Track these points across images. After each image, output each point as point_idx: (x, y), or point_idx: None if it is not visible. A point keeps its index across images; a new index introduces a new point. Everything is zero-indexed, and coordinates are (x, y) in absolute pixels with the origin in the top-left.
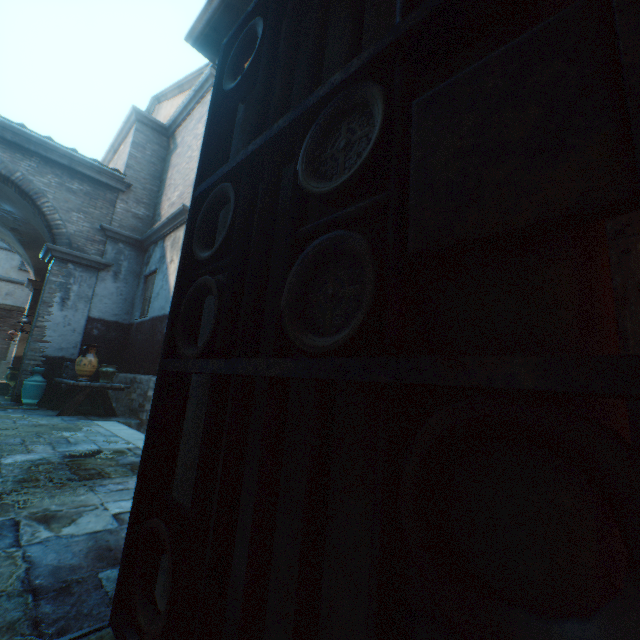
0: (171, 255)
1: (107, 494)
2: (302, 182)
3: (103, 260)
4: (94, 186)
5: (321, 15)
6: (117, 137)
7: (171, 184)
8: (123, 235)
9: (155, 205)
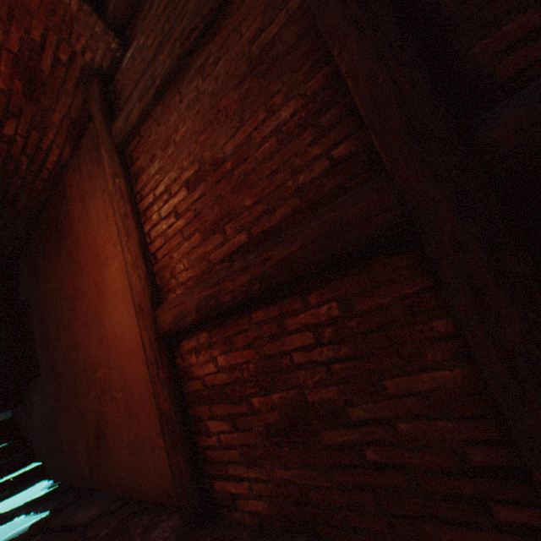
0: None
1: None
2: None
3: None
4: None
5: None
6: None
7: None
8: None
9: None
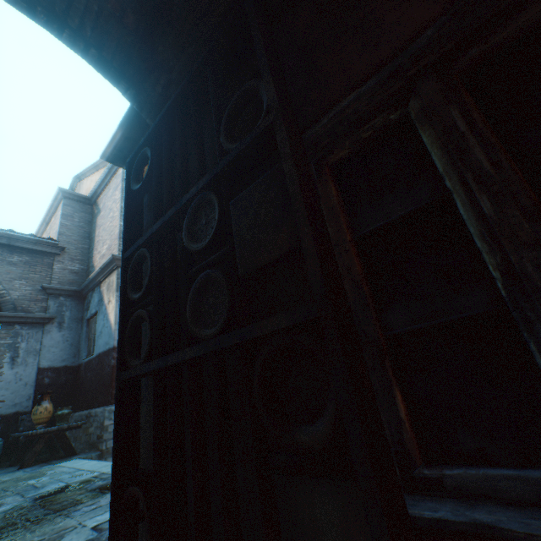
0: (108, 297)
1: (83, 515)
2: (187, 245)
3: (47, 315)
4: (32, 255)
5: (182, 151)
6: (48, 212)
7: (99, 240)
8: (63, 289)
9: (88, 259)
